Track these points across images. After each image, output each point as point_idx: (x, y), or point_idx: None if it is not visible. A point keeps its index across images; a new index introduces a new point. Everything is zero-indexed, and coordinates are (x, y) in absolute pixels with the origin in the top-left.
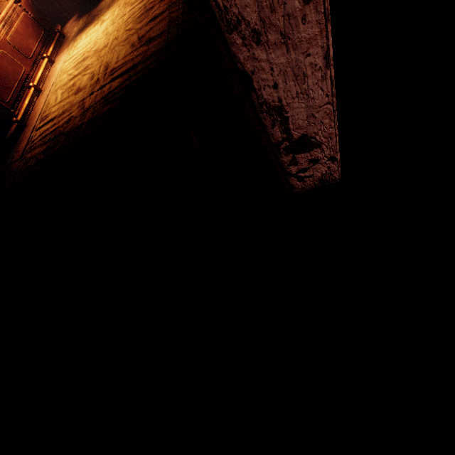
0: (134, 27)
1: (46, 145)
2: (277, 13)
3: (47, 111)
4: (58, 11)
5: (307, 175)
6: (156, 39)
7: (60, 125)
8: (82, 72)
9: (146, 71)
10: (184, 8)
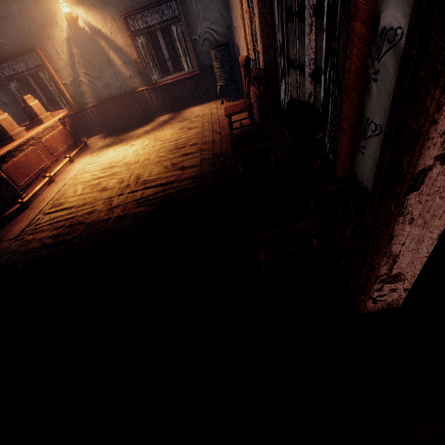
0: (166, 155)
1: (58, 230)
2: (429, 213)
3: (63, 200)
4: (87, 129)
5: (381, 299)
6: (190, 168)
7: (80, 214)
8: (109, 175)
9: (183, 188)
10: (214, 154)
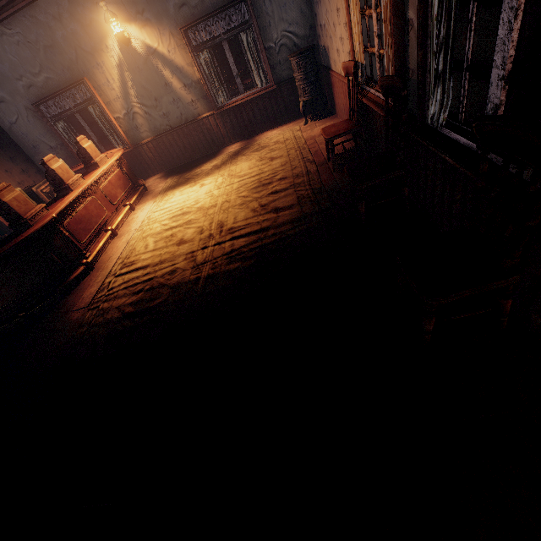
0: (250, 195)
1: (137, 296)
2: None
3: (134, 258)
4: (144, 169)
5: None
6: (285, 209)
7: (159, 275)
8: (183, 224)
9: (284, 236)
10: (313, 190)
